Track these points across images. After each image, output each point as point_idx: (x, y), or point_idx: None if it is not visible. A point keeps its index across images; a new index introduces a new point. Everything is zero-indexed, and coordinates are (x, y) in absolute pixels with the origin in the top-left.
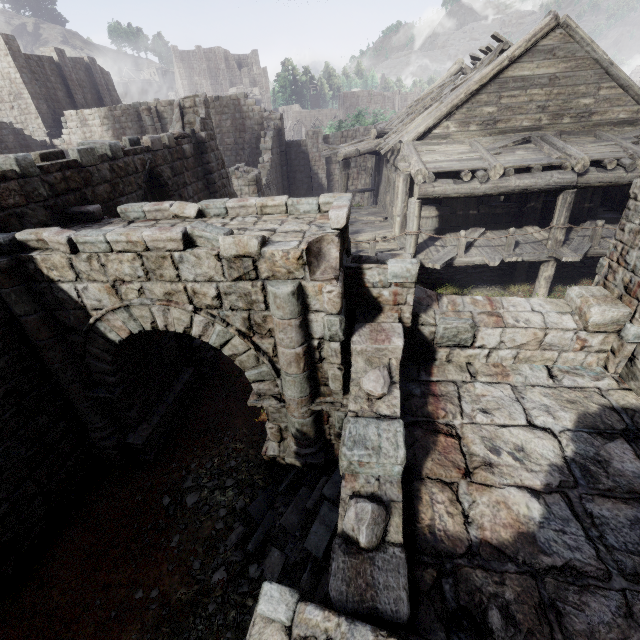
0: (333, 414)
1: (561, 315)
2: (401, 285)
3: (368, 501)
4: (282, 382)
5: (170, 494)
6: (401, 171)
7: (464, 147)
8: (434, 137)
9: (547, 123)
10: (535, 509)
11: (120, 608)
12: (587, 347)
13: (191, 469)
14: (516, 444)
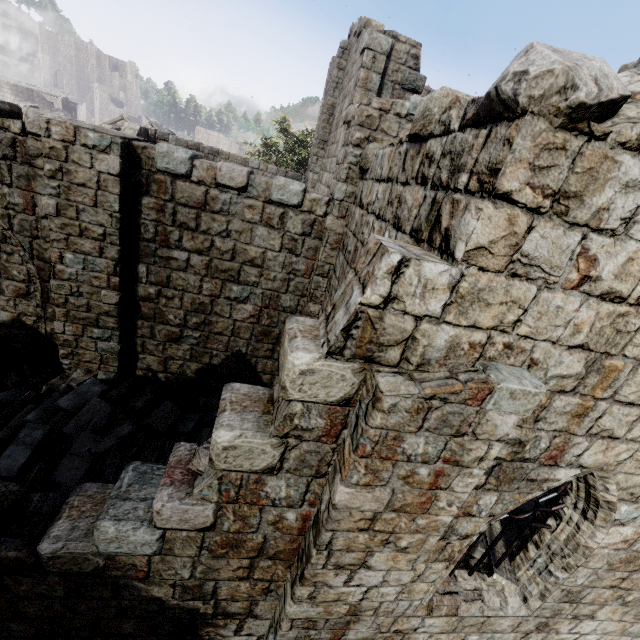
0: None
1: None
2: None
3: None
4: None
5: None
6: None
7: None
8: None
9: None
10: None
11: None
12: None
13: None
14: None
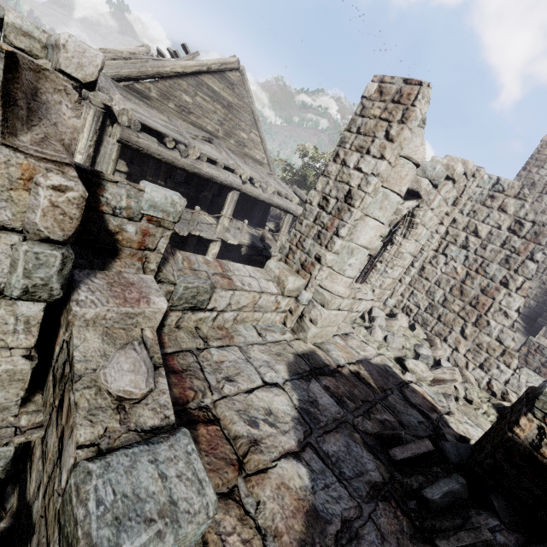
0: None
1: (268, 282)
2: (157, 222)
3: None
4: None
5: None
6: (100, 100)
7: (164, 117)
8: (135, 90)
9: (222, 136)
10: (303, 474)
11: None
12: (279, 308)
13: None
14: (265, 408)
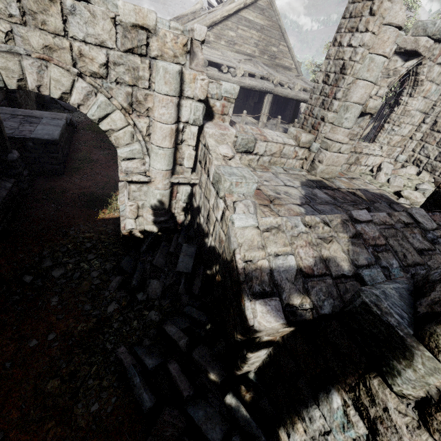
0: (181, 190)
1: (289, 139)
2: (228, 100)
3: (247, 199)
4: (152, 158)
5: (29, 275)
6: None
7: (219, 53)
8: None
9: (258, 55)
10: (302, 210)
11: (14, 359)
12: (297, 156)
13: (44, 255)
14: (284, 191)
